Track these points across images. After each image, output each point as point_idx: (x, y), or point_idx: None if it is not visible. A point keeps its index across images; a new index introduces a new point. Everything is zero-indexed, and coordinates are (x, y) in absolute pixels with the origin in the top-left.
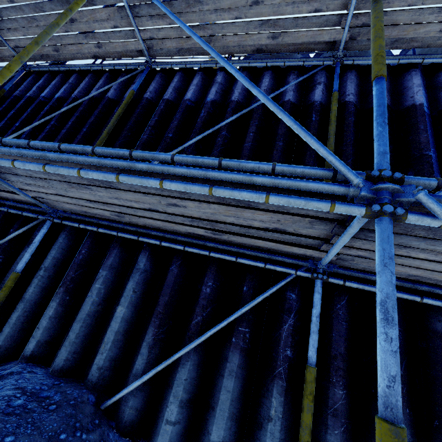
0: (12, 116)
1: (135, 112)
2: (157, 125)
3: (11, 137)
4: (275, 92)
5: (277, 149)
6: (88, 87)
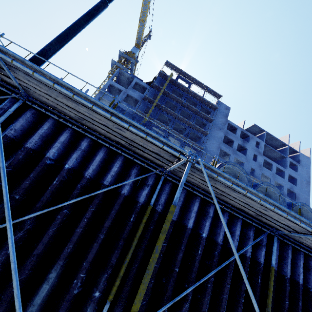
0: (7, 175)
1: (149, 229)
2: (166, 250)
3: (12, 223)
4: (244, 249)
5: (240, 306)
6: (101, 163)
